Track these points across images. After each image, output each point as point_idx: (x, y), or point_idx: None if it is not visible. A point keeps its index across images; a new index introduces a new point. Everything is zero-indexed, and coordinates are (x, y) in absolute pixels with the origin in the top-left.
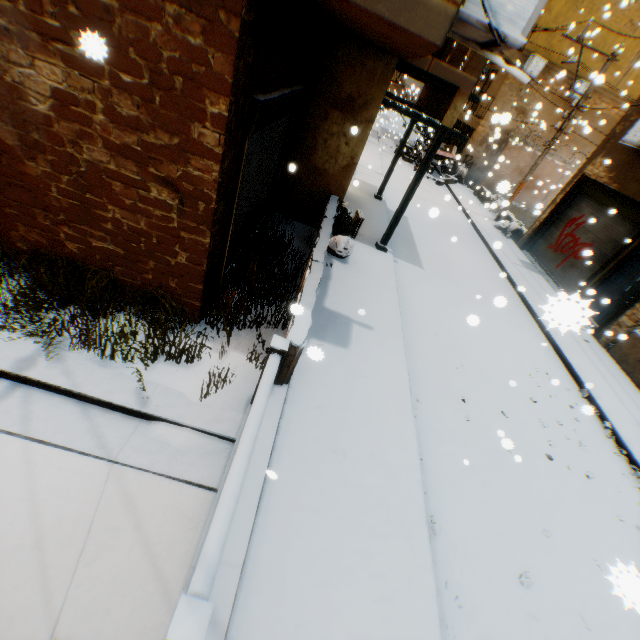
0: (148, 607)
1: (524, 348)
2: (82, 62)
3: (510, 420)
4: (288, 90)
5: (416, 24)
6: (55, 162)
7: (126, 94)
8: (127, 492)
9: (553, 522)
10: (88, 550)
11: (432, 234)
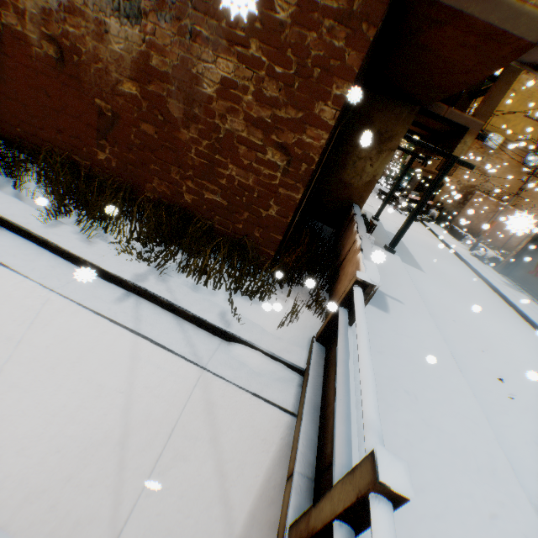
0: (208, 536)
1: (535, 349)
2: (250, 59)
3: None
4: None
5: (517, 29)
6: (201, 130)
7: (274, 81)
8: (210, 400)
9: None
10: (164, 456)
11: (422, 251)
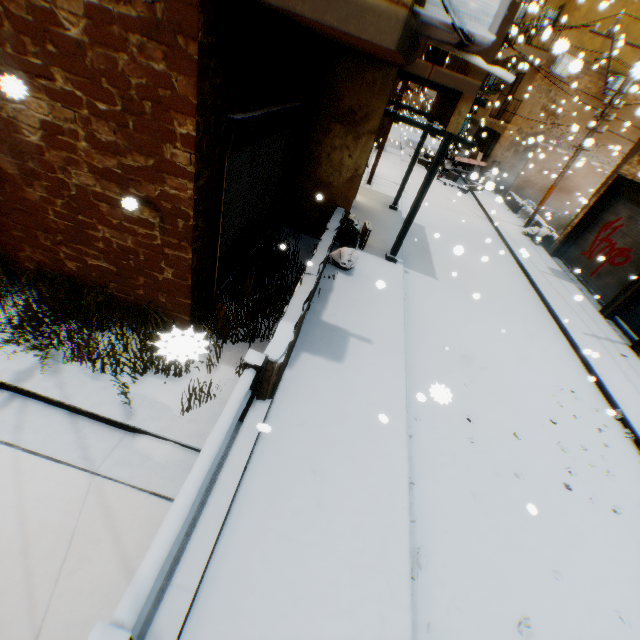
0: None
1: (547, 363)
2: (63, 94)
3: (523, 443)
4: (279, 107)
5: (367, 31)
6: (50, 187)
7: (103, 121)
8: (107, 504)
9: (566, 562)
10: (70, 560)
11: (450, 243)
